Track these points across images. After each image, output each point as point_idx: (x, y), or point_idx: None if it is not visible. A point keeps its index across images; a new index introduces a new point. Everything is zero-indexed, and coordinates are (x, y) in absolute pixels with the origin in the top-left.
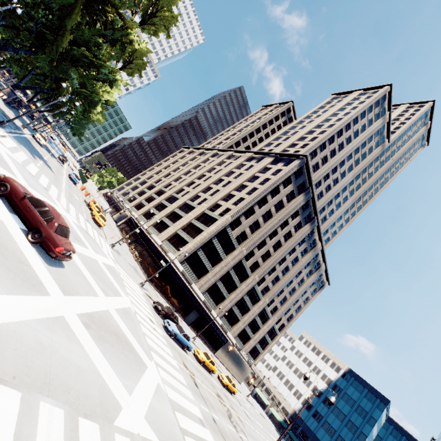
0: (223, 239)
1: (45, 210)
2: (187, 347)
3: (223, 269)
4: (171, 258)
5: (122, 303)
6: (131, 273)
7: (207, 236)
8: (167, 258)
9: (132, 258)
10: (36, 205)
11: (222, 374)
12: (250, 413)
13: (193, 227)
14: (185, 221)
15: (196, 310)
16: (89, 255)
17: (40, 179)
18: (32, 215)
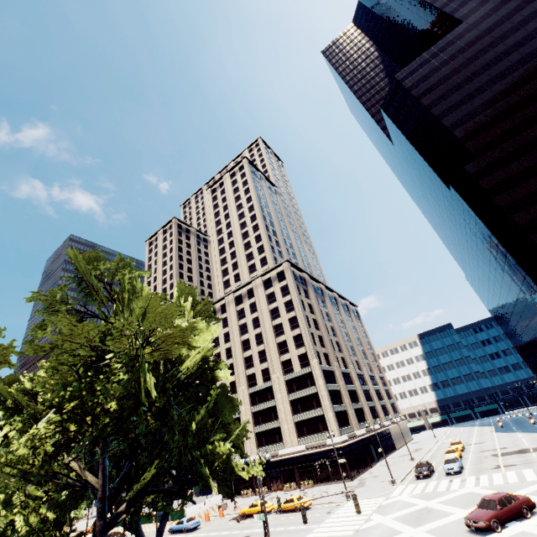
0: (326, 378)
1: (505, 499)
2: (461, 463)
3: (346, 394)
4: (337, 441)
5: (485, 491)
6: (377, 489)
7: (326, 393)
8: (336, 446)
9: (314, 489)
10: (504, 504)
11: (451, 447)
12: (466, 440)
13: (300, 401)
14: (286, 406)
15: (370, 444)
16: (440, 505)
17: (340, 535)
18: (513, 508)
